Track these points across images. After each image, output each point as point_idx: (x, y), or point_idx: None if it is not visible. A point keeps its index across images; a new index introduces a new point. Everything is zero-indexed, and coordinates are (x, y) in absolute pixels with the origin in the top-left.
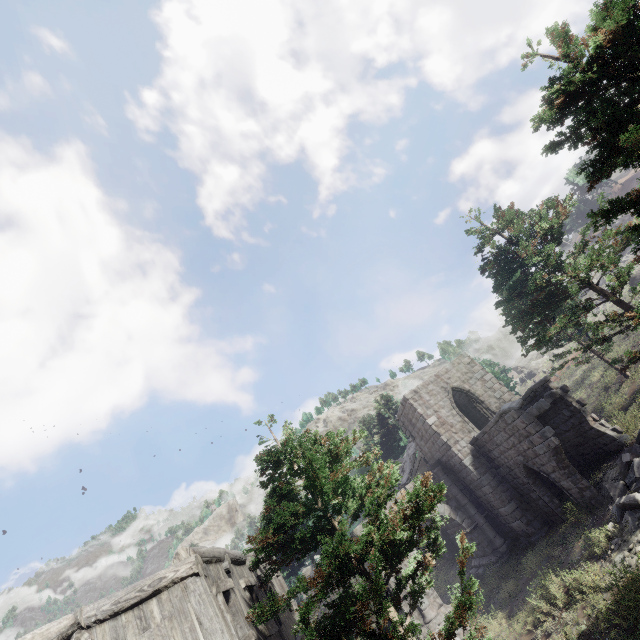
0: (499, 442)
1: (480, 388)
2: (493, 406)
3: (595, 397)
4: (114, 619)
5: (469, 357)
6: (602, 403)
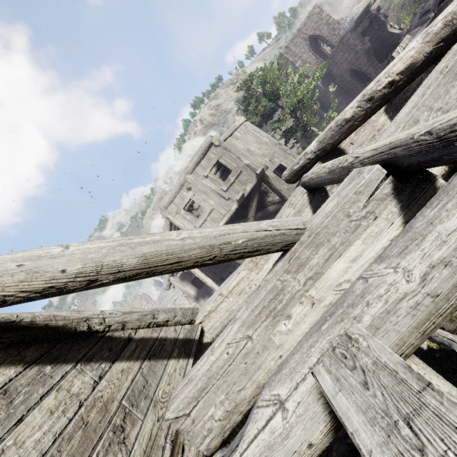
0: (338, 61)
1: (326, 31)
2: (333, 42)
3: (394, 16)
4: (226, 141)
5: (319, 7)
6: (397, 16)
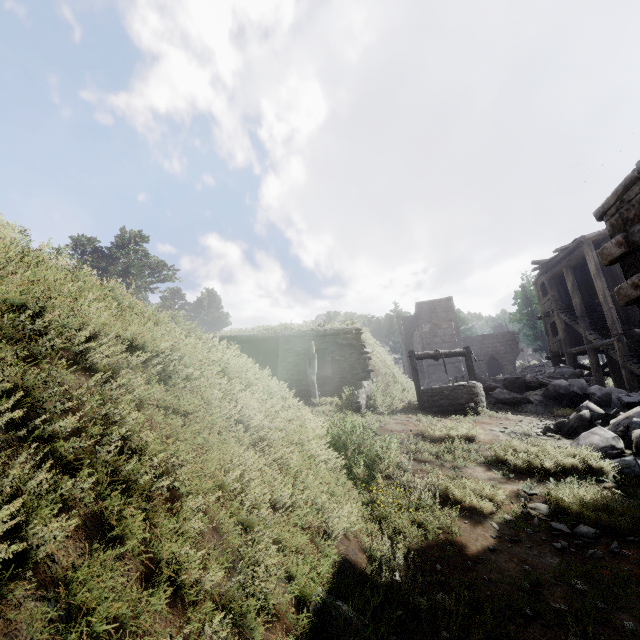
0: (486, 343)
1: None
2: None
3: None
4: None
5: None
6: None
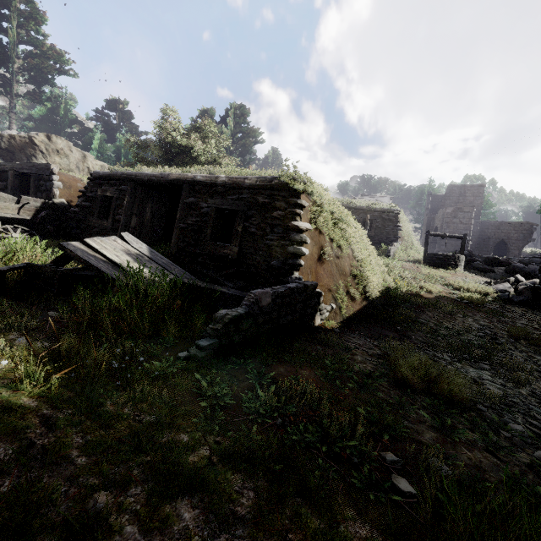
0: (502, 229)
1: None
2: None
3: None
4: None
5: None
6: None
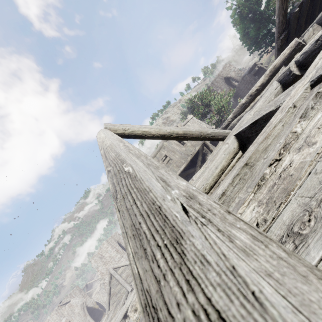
0: (242, 89)
1: (233, 75)
2: (238, 80)
3: None
4: None
5: (228, 64)
6: None
